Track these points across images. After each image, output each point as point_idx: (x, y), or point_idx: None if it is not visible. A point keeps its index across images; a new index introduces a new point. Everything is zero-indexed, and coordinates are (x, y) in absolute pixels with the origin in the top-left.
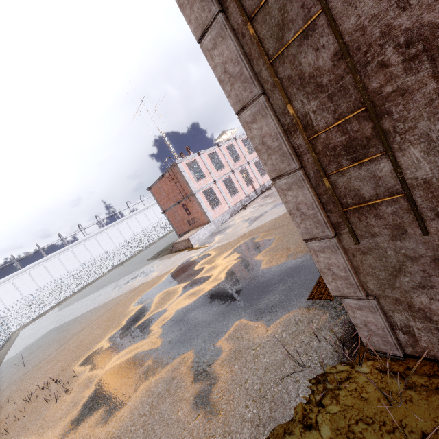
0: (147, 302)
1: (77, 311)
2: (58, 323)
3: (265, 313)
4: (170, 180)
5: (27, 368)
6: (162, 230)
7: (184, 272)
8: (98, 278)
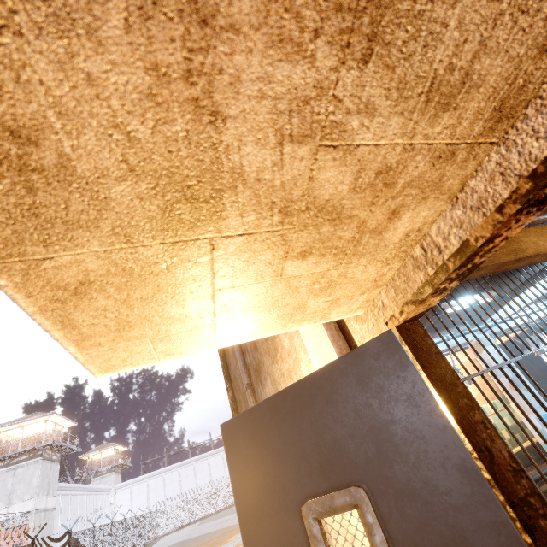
0: None
1: (206, 529)
2: (186, 537)
3: None
4: None
5: None
6: None
7: None
8: None
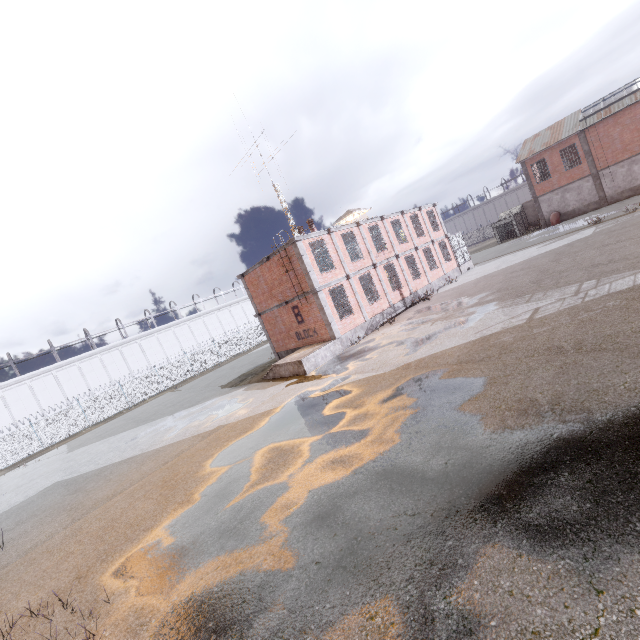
0: (239, 462)
1: (102, 457)
2: (68, 474)
3: (560, 538)
4: (279, 266)
5: (7, 554)
6: (242, 343)
7: (303, 417)
8: (135, 405)
